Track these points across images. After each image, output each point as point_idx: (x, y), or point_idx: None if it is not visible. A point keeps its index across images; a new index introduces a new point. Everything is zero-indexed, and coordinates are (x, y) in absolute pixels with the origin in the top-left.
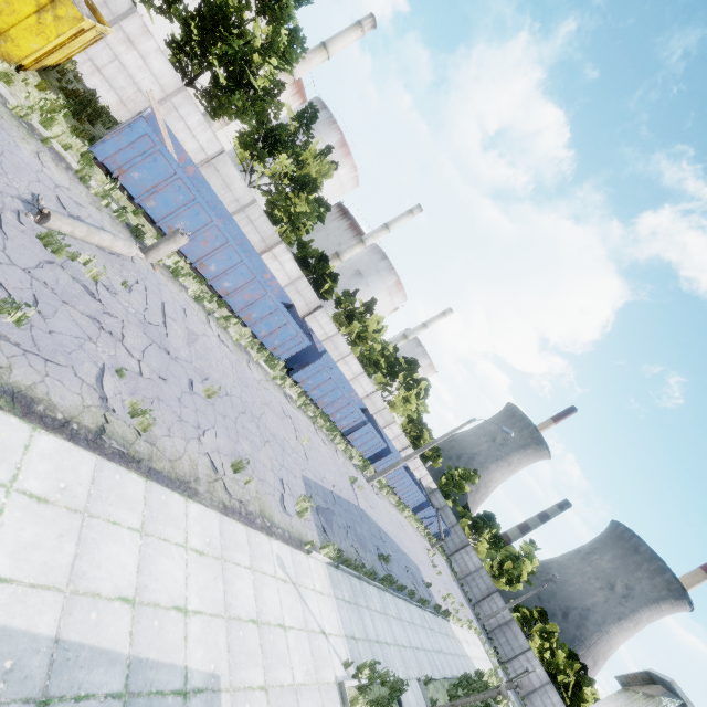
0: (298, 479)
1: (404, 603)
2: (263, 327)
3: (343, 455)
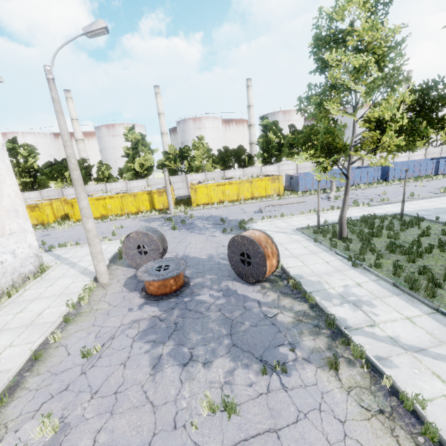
0: (433, 190)
1: None
2: (363, 179)
3: (445, 179)
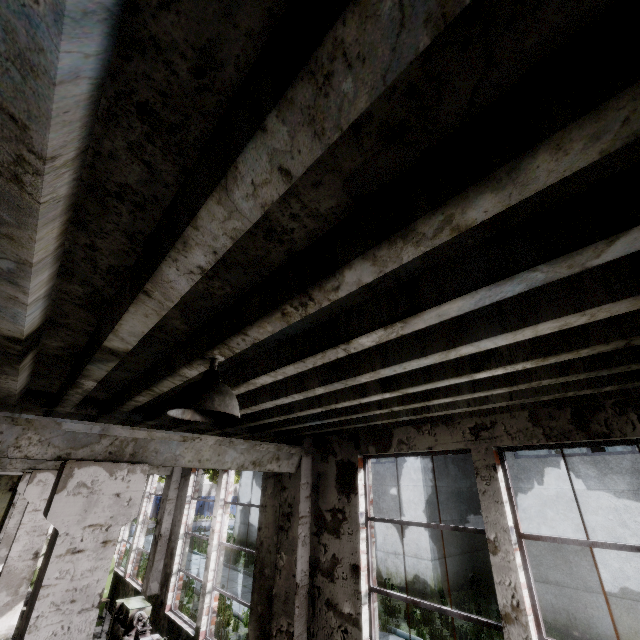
0: None
1: None
2: None
3: None
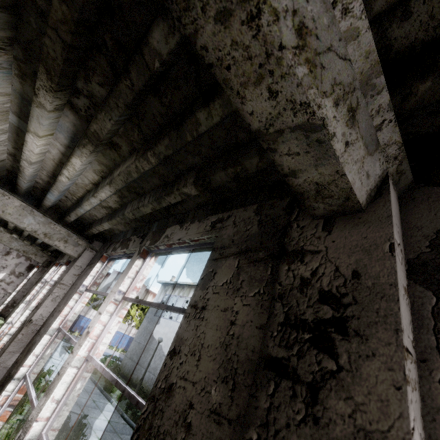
0: None
1: None
2: None
3: None
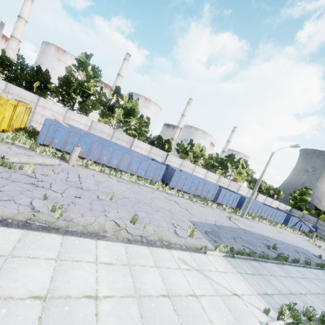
0: (186, 222)
1: (305, 269)
2: (141, 171)
3: (218, 209)
